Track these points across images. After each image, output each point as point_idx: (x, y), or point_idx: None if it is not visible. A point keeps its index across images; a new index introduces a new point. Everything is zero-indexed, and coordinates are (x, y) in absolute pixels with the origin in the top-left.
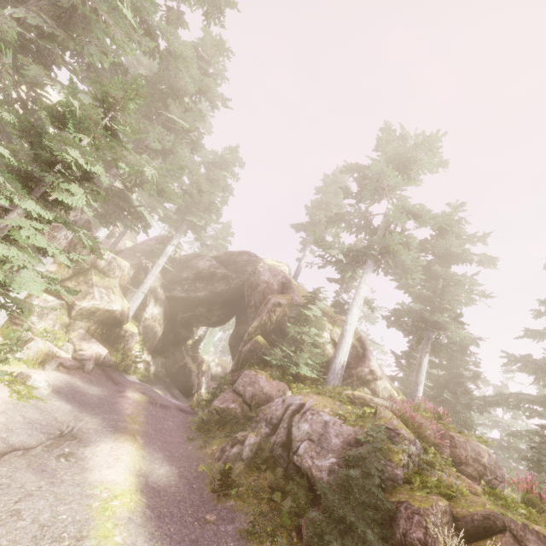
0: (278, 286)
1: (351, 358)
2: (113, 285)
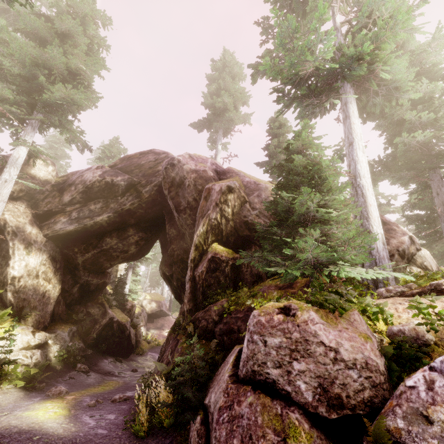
0: (212, 173)
1: None
2: None
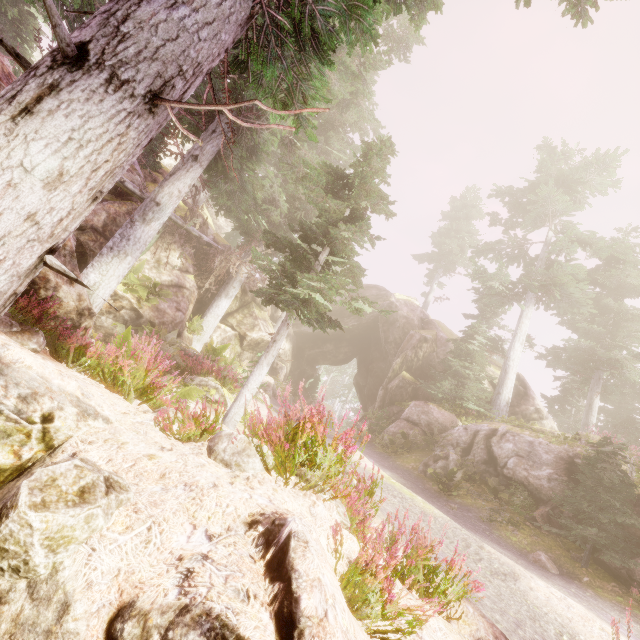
0: (418, 321)
1: (512, 396)
2: (267, 318)
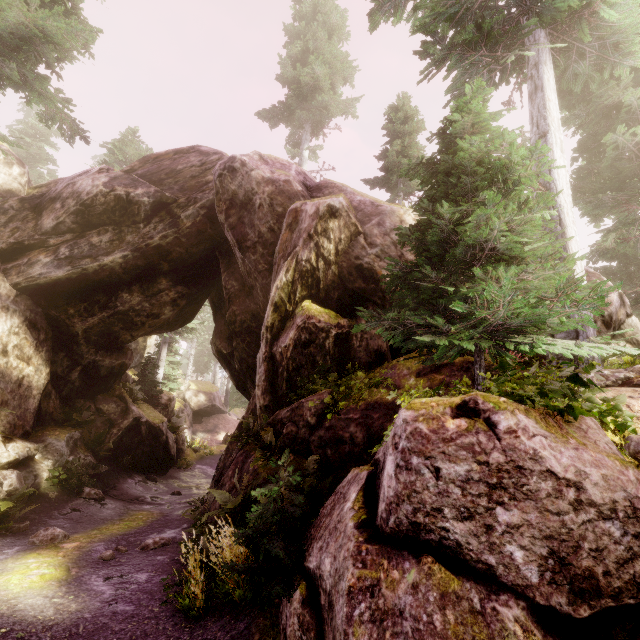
0: (300, 186)
1: None
2: None
